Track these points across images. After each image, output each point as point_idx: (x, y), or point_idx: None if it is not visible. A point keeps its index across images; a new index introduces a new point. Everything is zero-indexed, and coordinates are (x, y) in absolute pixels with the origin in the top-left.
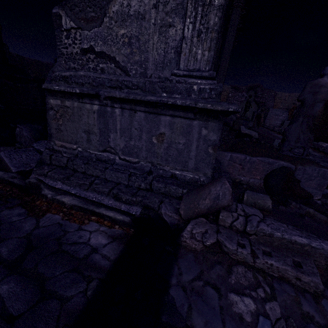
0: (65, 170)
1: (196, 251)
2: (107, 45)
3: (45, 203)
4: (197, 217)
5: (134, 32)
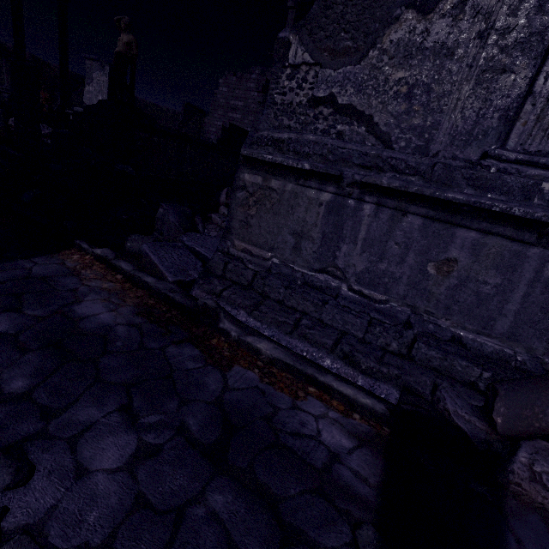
0: (248, 292)
1: (545, 511)
2: (362, 96)
3: (225, 345)
4: (532, 436)
5: (422, 76)
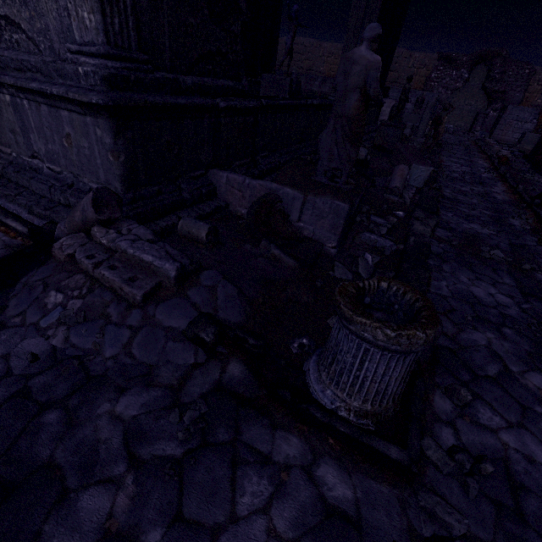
0: (0, 180)
1: (61, 261)
2: (8, 6)
3: None
4: (80, 232)
5: None
